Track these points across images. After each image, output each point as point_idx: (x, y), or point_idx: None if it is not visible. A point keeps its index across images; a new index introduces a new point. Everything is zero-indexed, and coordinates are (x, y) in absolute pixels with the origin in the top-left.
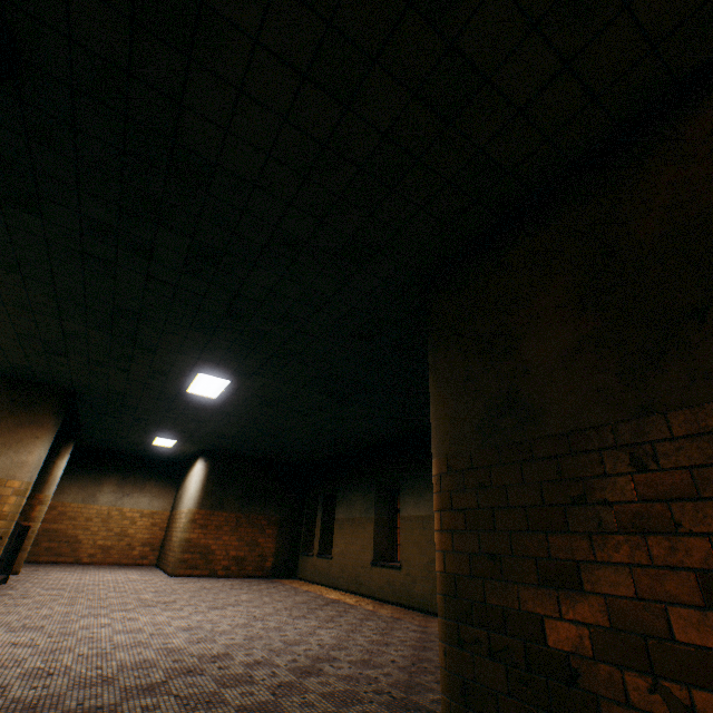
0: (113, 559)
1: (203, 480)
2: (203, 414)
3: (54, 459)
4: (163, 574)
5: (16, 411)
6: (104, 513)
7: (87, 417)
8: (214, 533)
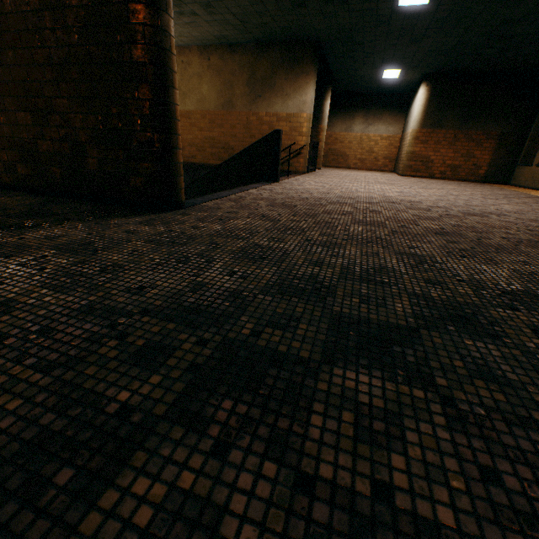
0: (366, 167)
1: (423, 105)
2: (417, 32)
3: (322, 102)
4: (395, 175)
5: (292, 67)
6: (357, 138)
7: (333, 64)
8: (432, 147)
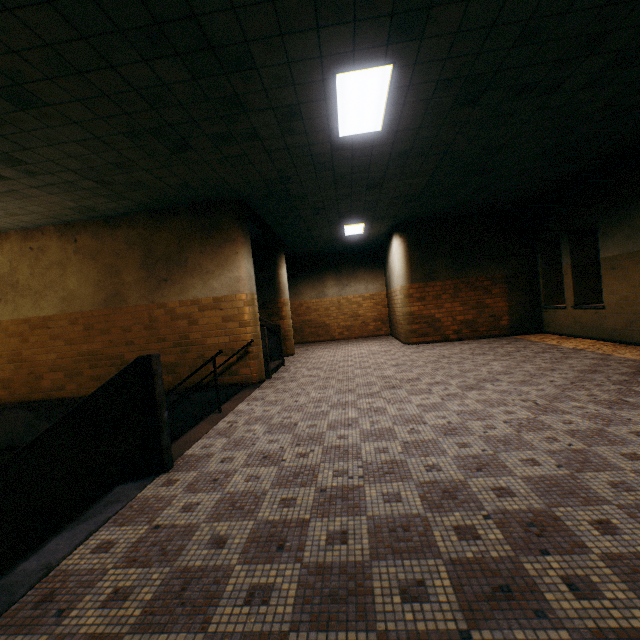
0: (356, 335)
1: (404, 257)
2: (375, 174)
3: (275, 271)
4: (397, 343)
5: (210, 236)
6: (334, 303)
7: (276, 226)
8: (433, 303)
